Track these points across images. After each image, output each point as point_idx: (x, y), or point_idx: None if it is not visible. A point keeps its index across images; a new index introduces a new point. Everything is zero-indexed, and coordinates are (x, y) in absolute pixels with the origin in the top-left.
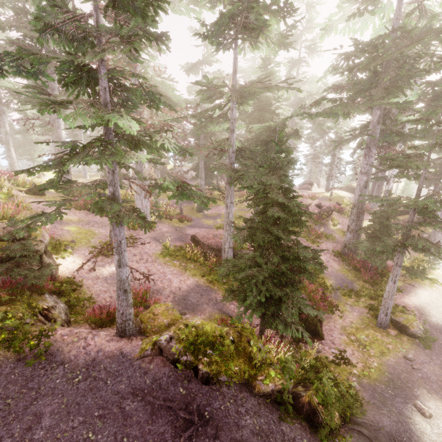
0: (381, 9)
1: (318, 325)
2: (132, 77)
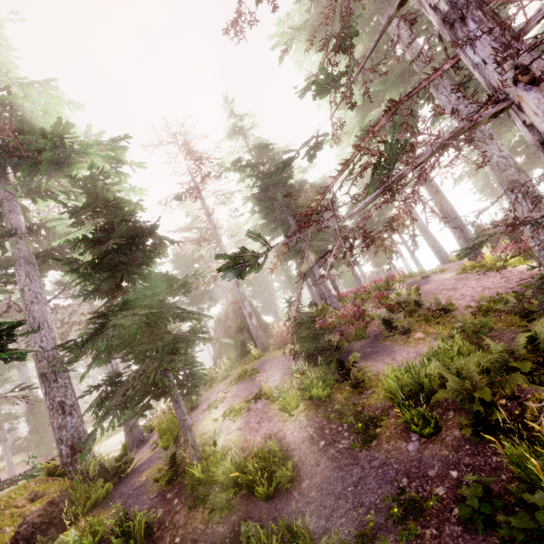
0: None
1: None
2: None
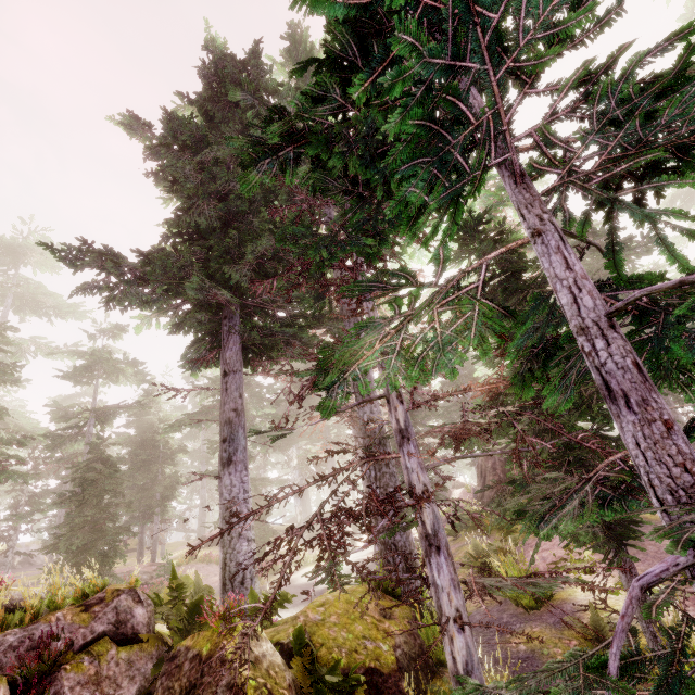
0: None
1: None
2: None
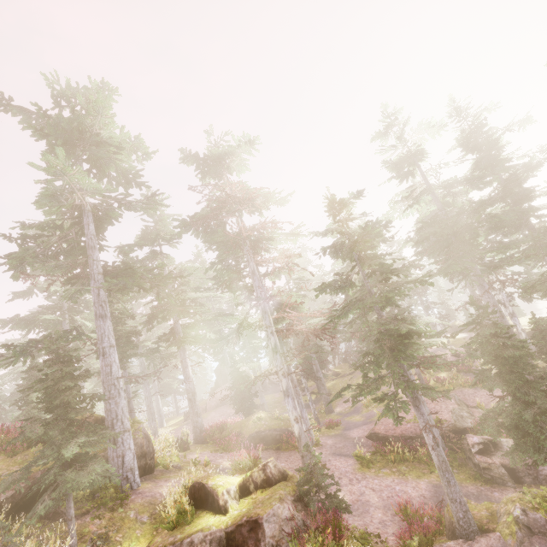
0: (422, 200)
1: None
2: (400, 296)
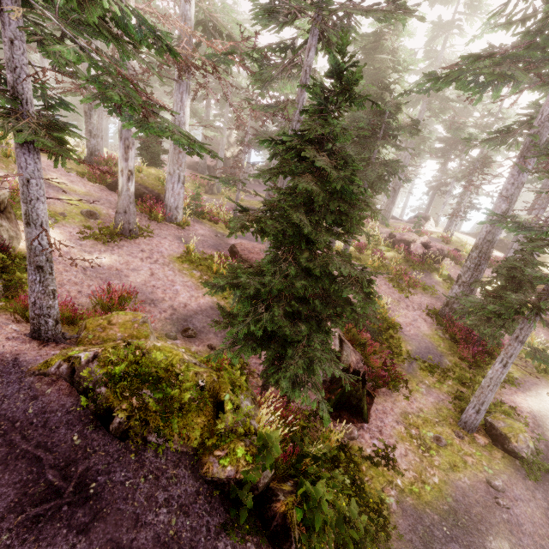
0: None
1: (364, 400)
2: None
